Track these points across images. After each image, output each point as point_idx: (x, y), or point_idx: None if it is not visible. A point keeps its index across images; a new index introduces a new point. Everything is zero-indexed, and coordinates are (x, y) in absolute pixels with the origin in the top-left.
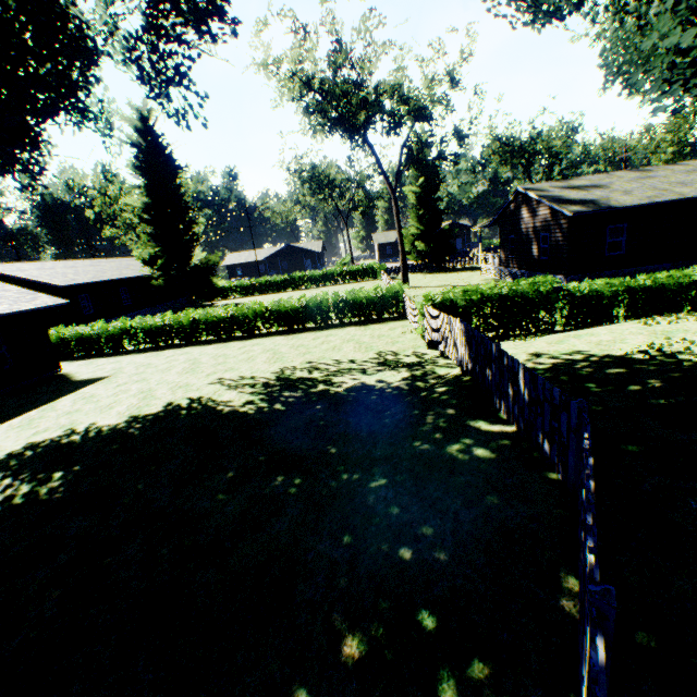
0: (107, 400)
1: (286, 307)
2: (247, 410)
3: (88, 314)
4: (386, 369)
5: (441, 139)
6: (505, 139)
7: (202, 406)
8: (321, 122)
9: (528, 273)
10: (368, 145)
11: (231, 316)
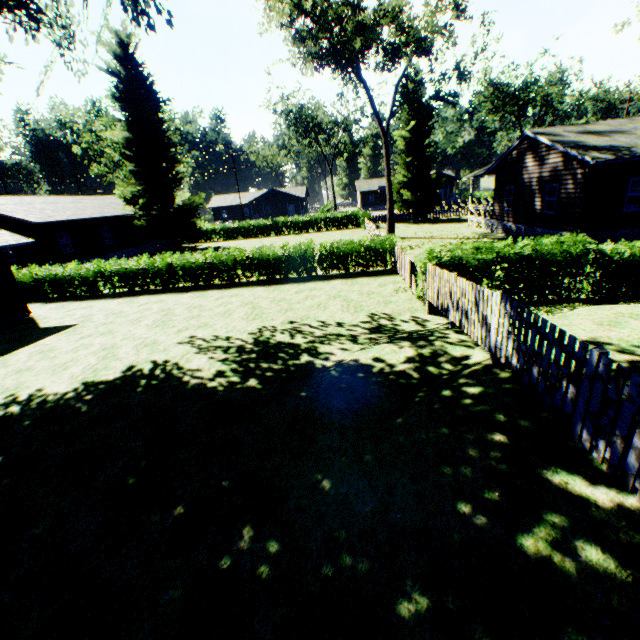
0: (64, 356)
1: (268, 255)
2: (217, 385)
3: (68, 252)
4: (381, 339)
5: (442, 75)
6: (499, 85)
7: (165, 375)
8: (312, 50)
9: (526, 228)
10: (361, 80)
11: (209, 262)
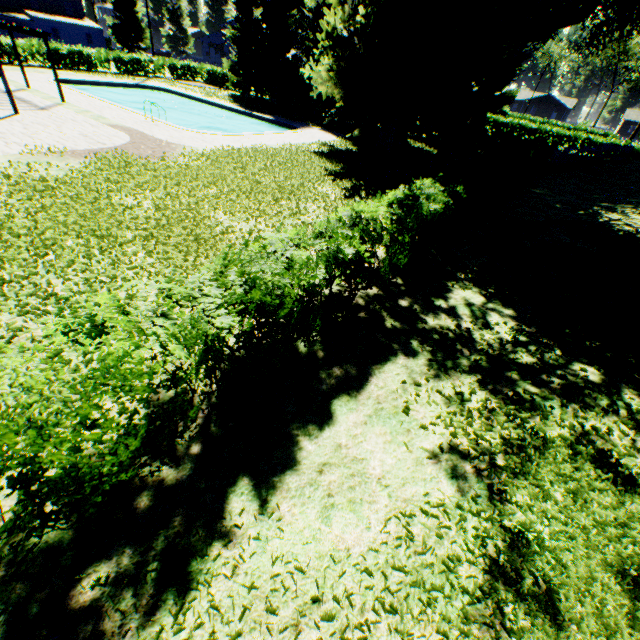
0: None
1: (560, 134)
2: None
3: None
4: None
5: None
6: None
7: None
8: None
9: None
10: None
11: (534, 129)
